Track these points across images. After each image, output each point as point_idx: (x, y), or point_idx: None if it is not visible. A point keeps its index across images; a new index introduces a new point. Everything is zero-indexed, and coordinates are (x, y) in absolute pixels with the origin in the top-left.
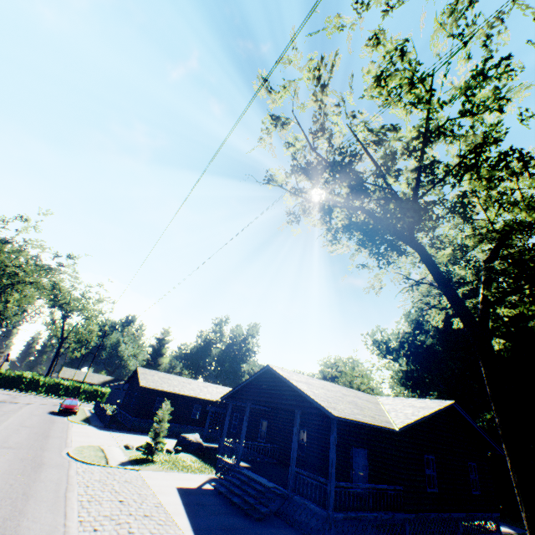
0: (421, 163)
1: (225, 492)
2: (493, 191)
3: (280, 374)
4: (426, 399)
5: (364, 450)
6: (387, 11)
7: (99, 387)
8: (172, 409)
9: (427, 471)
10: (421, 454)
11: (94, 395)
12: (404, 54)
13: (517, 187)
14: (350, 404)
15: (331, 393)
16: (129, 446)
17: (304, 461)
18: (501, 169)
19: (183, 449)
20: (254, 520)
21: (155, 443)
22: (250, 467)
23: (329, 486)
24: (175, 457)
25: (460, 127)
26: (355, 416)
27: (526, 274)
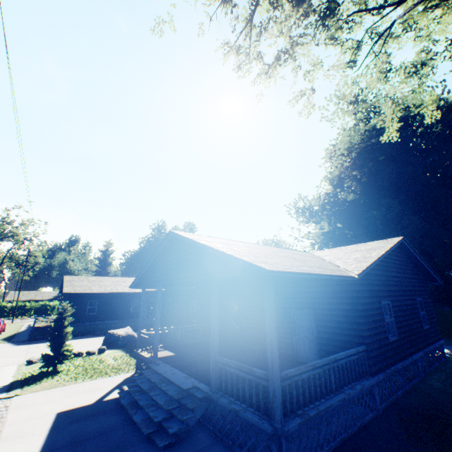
0: None
1: (126, 406)
2: None
3: (184, 238)
4: (368, 243)
5: (307, 311)
6: None
7: (47, 302)
8: (74, 310)
9: (386, 319)
10: (378, 301)
11: (43, 310)
12: None
13: None
14: (287, 258)
15: (259, 250)
16: (33, 360)
17: (239, 334)
18: None
19: (112, 346)
20: (161, 448)
21: (55, 353)
22: (173, 357)
23: (271, 383)
24: (94, 359)
25: None
26: (300, 269)
27: None
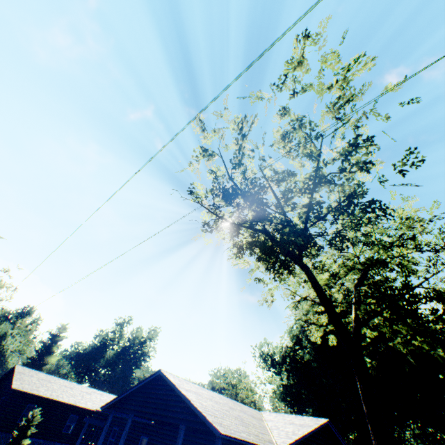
0: (312, 199)
1: None
2: (359, 232)
3: (171, 381)
4: (305, 416)
5: None
6: (293, 94)
7: None
8: (40, 419)
9: None
10: None
11: None
12: (302, 125)
13: (373, 233)
14: (236, 419)
15: (219, 405)
16: None
17: None
18: (368, 212)
19: None
20: None
21: None
22: None
23: None
24: None
25: (339, 178)
26: (240, 434)
27: (387, 299)
